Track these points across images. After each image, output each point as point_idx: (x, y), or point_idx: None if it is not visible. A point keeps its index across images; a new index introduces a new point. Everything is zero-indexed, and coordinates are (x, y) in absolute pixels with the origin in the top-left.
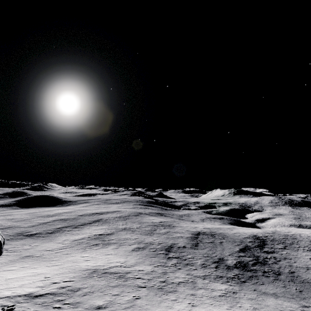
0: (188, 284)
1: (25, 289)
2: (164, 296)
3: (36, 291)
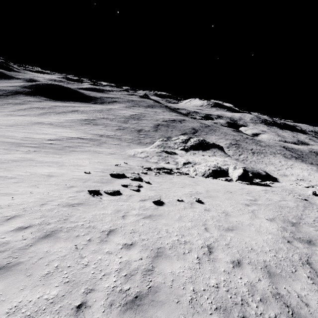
0: None
1: None
2: None
3: None
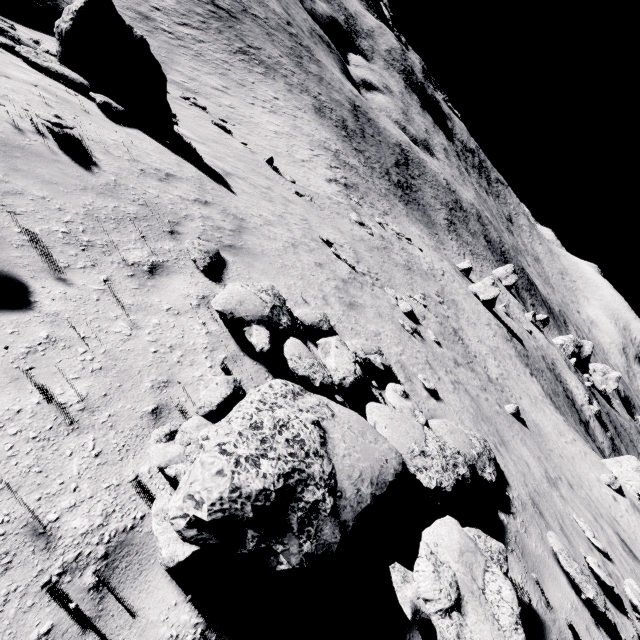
0: (390, 198)
1: (324, 170)
2: (395, 210)
3: (335, 177)
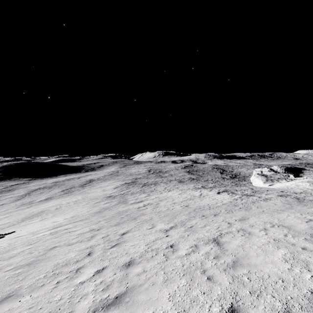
0: None
1: None
2: None
3: None
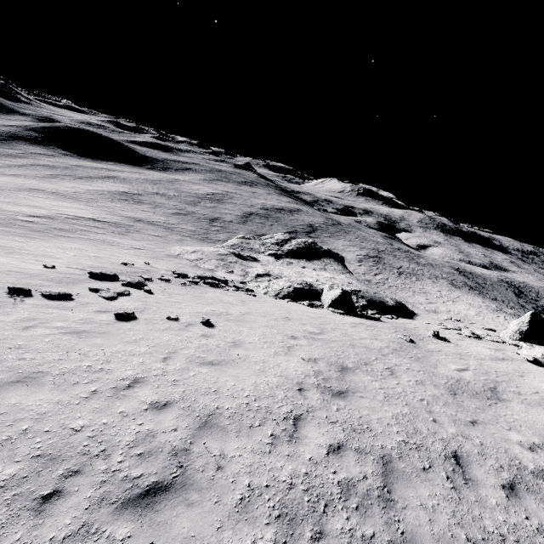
0: None
1: None
2: None
3: None
